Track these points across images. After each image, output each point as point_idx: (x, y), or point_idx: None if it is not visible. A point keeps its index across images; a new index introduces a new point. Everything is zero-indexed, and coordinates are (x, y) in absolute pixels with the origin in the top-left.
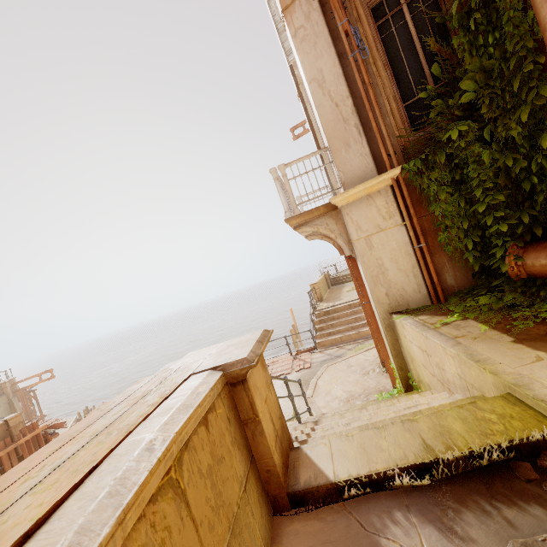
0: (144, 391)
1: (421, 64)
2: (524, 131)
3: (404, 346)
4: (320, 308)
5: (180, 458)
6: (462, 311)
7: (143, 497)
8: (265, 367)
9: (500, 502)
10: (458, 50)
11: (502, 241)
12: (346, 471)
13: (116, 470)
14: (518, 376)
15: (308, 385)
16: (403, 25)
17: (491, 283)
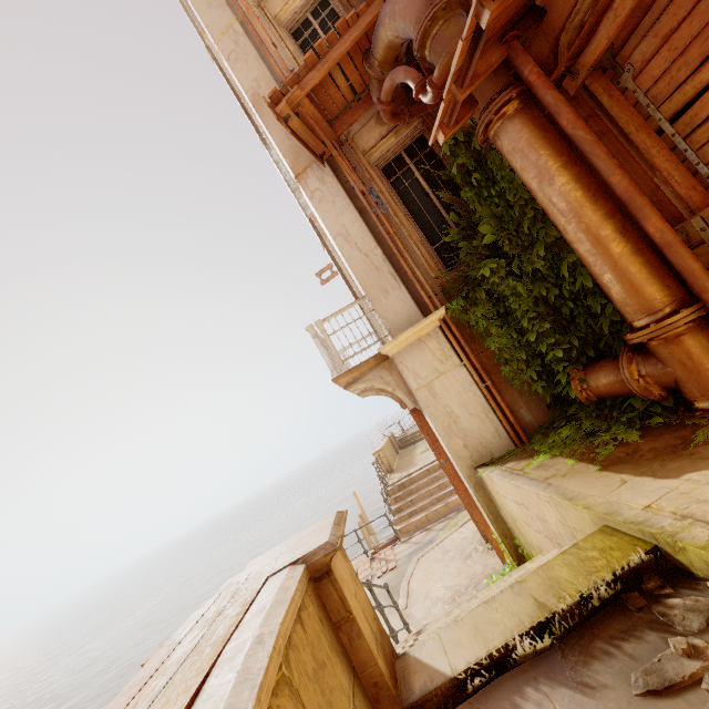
0: (215, 610)
1: (440, 211)
2: (546, 263)
3: (500, 505)
4: (392, 481)
5: (287, 655)
6: (547, 449)
7: (268, 684)
8: (346, 556)
9: (619, 639)
10: (469, 202)
11: (563, 366)
12: (463, 660)
13: (234, 667)
14: (608, 504)
15: (398, 593)
16: (415, 180)
17: (567, 412)
